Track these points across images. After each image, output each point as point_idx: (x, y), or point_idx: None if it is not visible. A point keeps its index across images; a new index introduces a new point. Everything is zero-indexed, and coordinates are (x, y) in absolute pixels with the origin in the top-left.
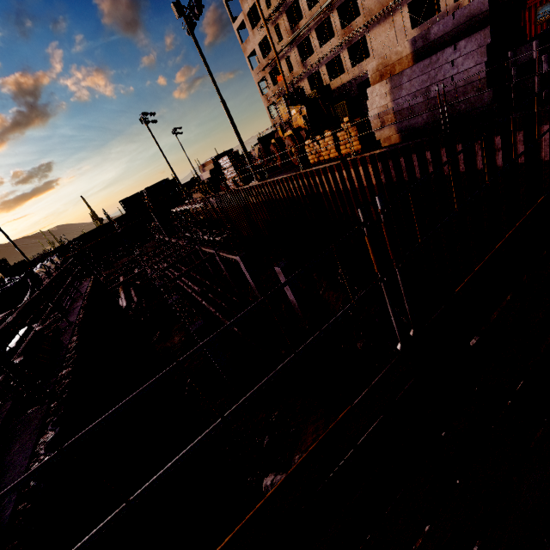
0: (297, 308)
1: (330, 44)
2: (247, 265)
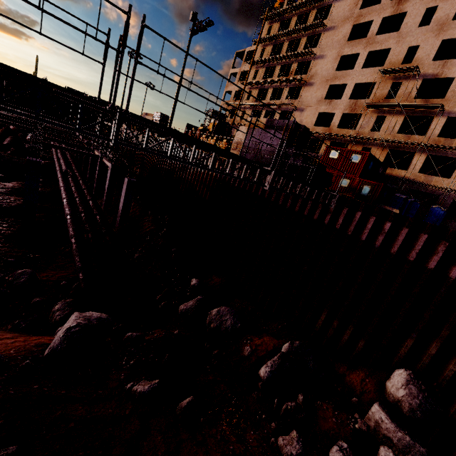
0: (119, 215)
1: None
2: (113, 173)
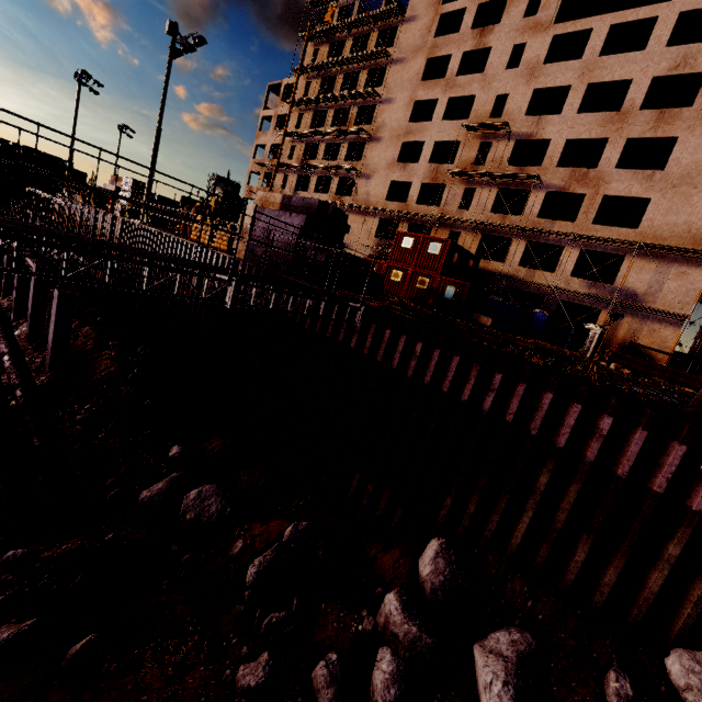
0: (49, 352)
1: (322, 196)
2: (40, 281)
